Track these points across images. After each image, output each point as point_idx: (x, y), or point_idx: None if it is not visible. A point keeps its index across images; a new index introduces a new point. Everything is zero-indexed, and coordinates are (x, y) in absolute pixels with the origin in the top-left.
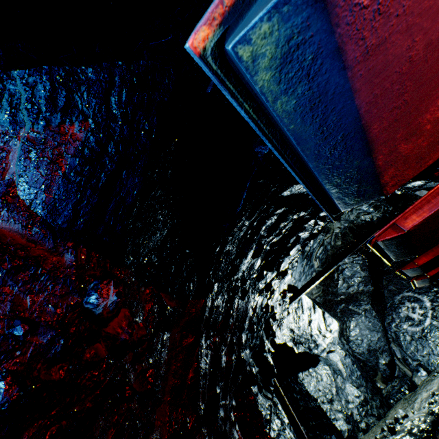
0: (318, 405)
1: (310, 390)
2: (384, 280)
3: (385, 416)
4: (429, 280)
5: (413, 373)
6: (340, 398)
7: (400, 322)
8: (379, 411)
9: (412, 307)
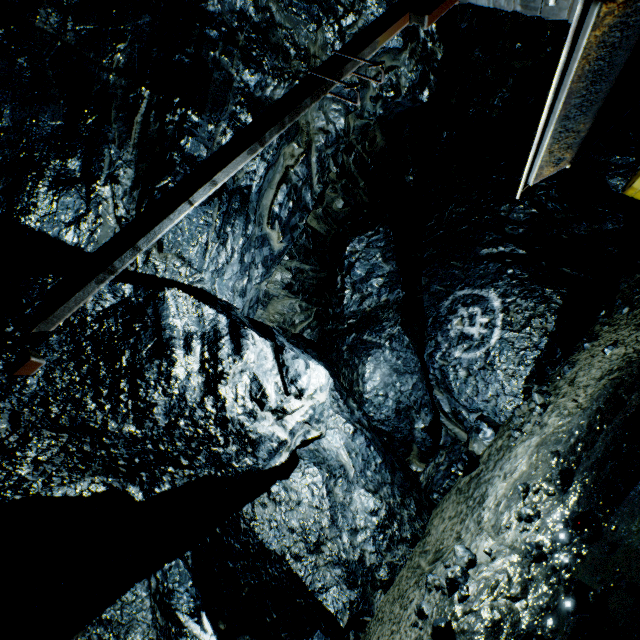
0: (287, 569)
1: (269, 540)
2: (423, 278)
3: (426, 532)
4: (613, 86)
5: (472, 436)
6: (340, 531)
7: (449, 348)
8: (415, 526)
9: (470, 316)
